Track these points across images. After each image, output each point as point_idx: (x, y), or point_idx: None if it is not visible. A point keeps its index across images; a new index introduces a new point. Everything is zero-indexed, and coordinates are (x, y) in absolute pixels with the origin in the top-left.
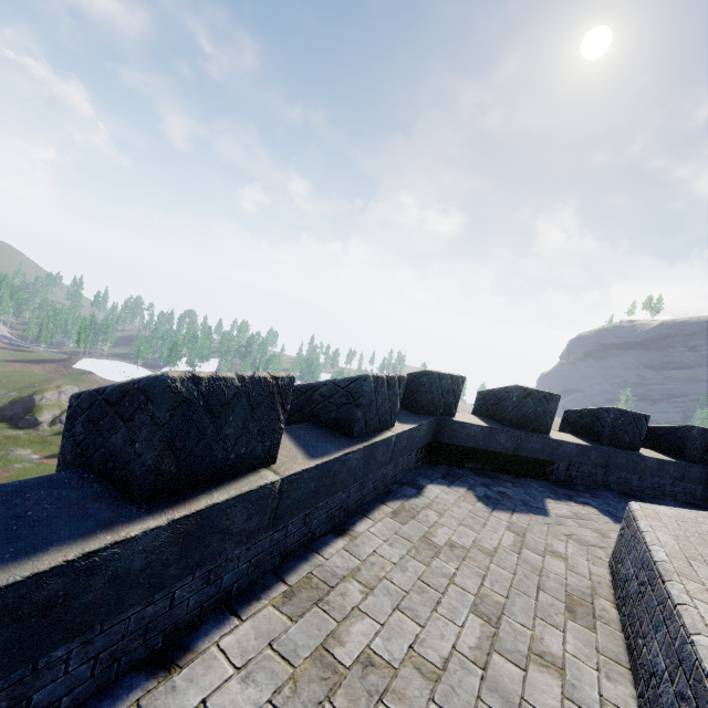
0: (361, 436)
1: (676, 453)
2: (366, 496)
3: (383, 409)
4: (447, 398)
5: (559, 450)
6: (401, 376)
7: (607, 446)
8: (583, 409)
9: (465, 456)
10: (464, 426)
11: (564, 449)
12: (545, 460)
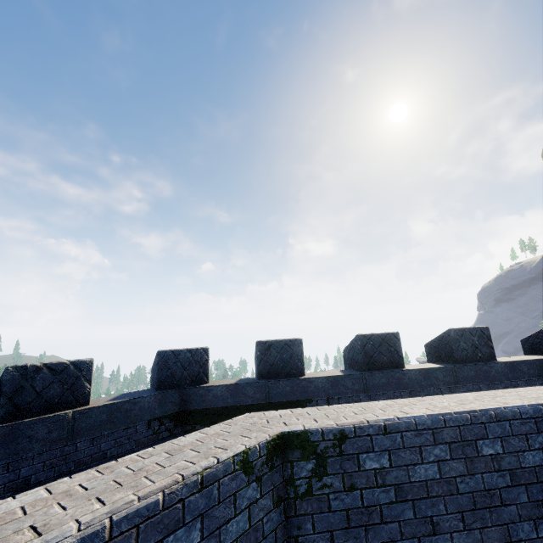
0: (12, 419)
1: (450, 358)
2: (31, 476)
3: (52, 392)
4: (191, 369)
5: (311, 387)
6: (78, 361)
7: (367, 371)
8: (348, 345)
9: (218, 417)
10: (209, 389)
11: (316, 385)
12: (301, 400)
